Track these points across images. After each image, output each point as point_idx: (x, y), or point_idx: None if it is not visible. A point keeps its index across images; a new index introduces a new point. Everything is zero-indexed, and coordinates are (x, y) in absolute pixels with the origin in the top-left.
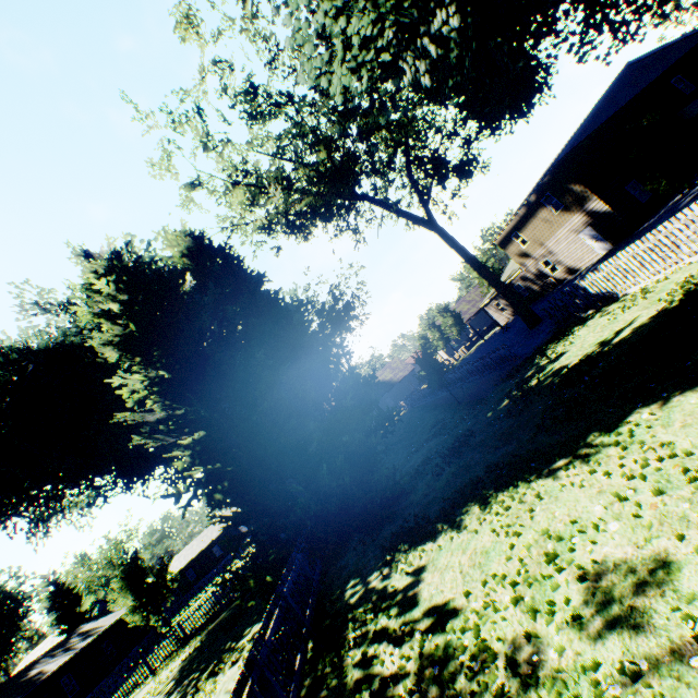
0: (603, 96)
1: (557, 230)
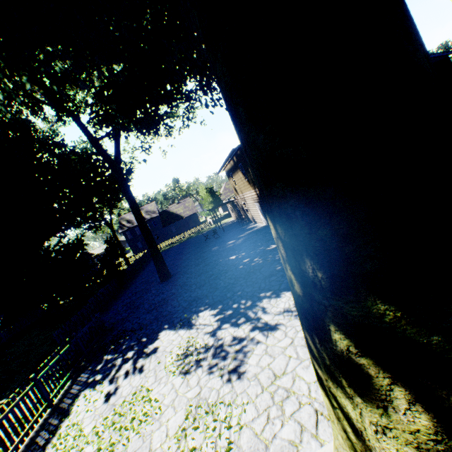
0: None
1: (247, 191)
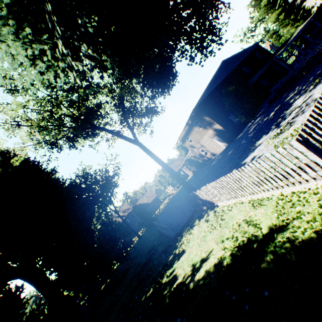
0: (214, 75)
1: (203, 136)
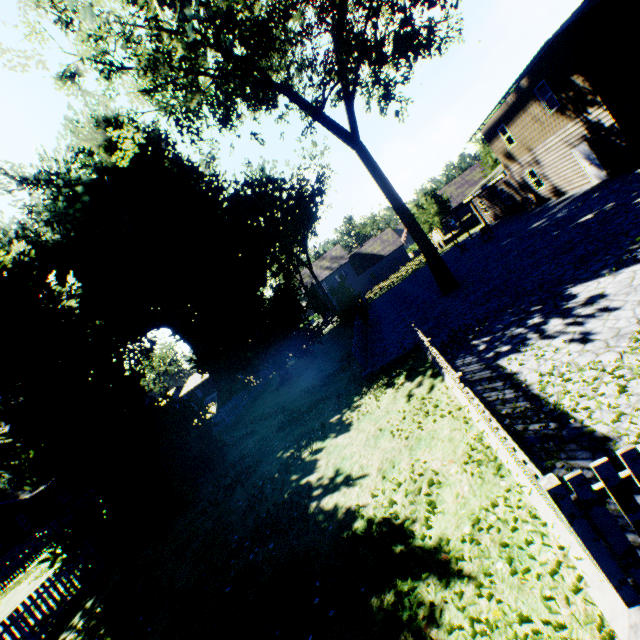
0: None
1: (548, 136)
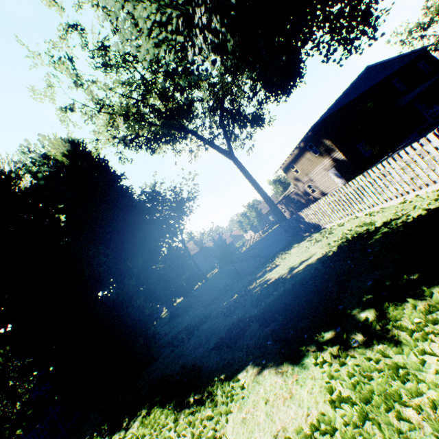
0: (350, 85)
1: (316, 167)
